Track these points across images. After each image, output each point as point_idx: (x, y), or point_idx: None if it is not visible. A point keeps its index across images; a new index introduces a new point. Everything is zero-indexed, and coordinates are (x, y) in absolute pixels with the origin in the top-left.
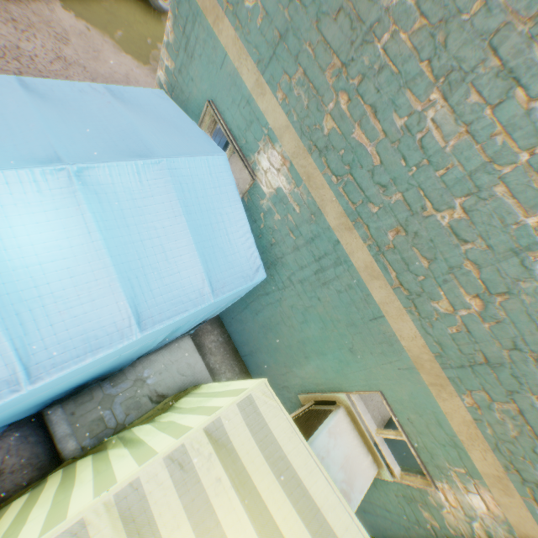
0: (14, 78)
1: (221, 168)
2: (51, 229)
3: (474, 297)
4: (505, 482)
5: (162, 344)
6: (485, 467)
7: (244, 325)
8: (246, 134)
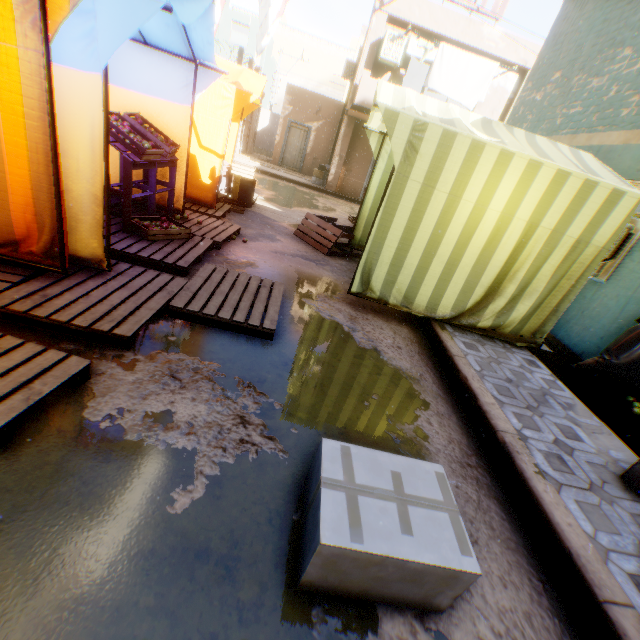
0: None
1: None
2: None
3: (632, 97)
4: None
5: None
6: None
7: None
8: None
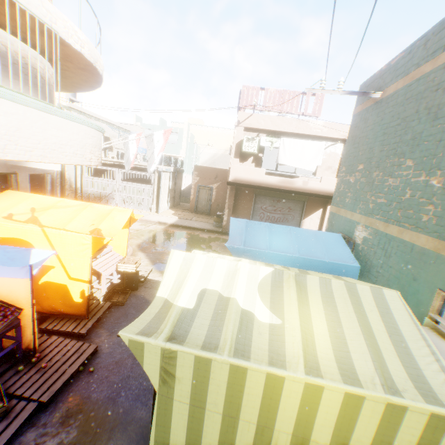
0: None
1: (338, 236)
2: (283, 235)
3: (427, 205)
4: None
5: None
6: None
7: None
8: (350, 230)
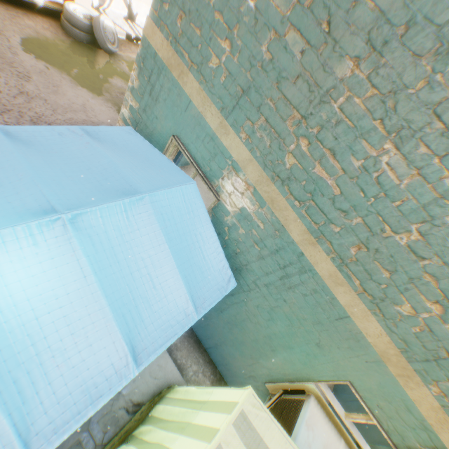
0: None
1: (193, 194)
2: (46, 280)
3: (434, 303)
4: None
5: None
6: None
7: (208, 321)
8: (210, 163)
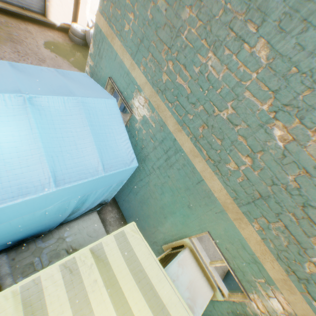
0: (7, 62)
1: (112, 105)
2: (10, 126)
3: (247, 156)
4: (289, 283)
5: (77, 214)
6: (275, 274)
7: (130, 204)
8: (127, 90)
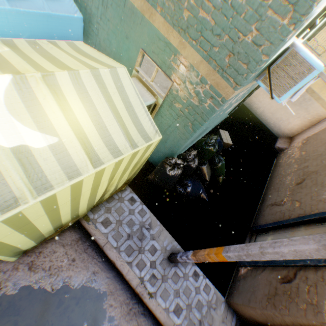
0: None
1: None
2: None
3: None
4: (182, 42)
5: None
6: (176, 43)
7: None
8: None
